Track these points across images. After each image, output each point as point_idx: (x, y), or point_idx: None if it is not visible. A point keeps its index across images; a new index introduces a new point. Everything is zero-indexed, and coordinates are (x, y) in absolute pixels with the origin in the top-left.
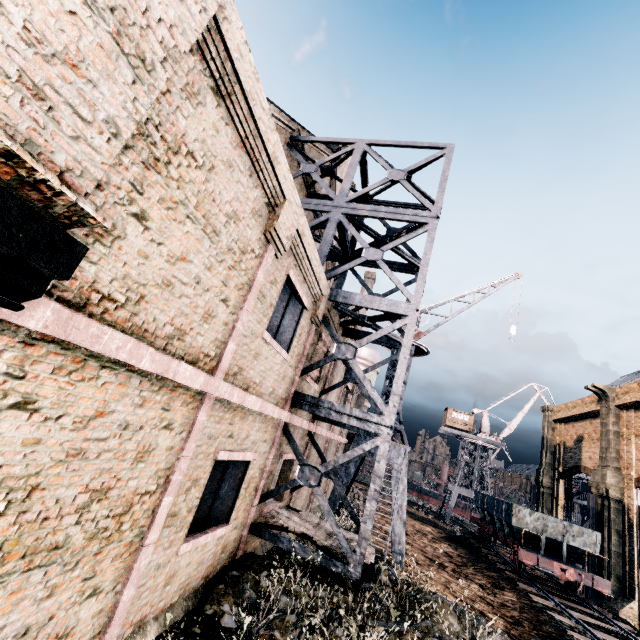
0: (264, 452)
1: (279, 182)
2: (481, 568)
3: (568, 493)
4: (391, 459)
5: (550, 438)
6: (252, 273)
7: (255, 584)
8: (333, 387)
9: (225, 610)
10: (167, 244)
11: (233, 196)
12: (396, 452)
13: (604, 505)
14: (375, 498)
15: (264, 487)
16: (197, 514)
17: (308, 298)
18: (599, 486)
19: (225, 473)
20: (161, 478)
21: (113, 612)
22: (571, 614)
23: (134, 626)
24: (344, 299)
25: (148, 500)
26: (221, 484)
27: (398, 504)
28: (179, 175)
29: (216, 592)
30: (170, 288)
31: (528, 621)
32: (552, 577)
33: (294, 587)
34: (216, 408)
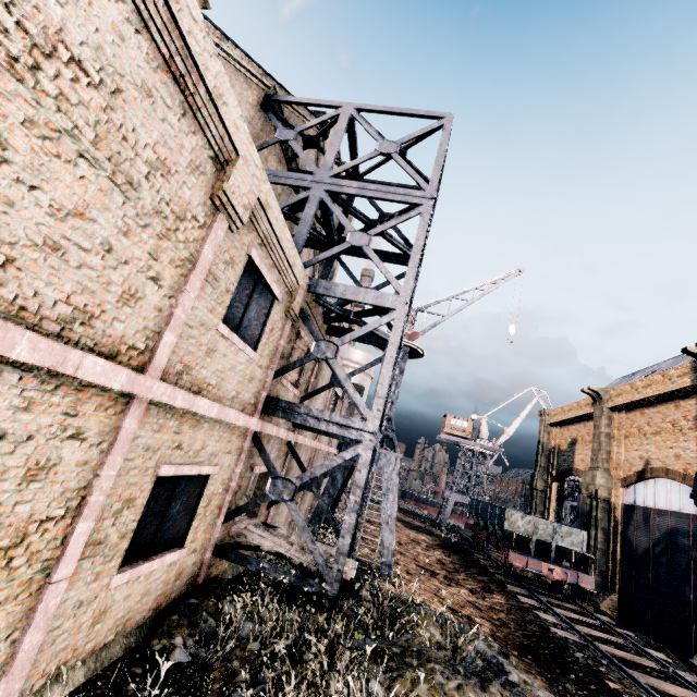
0: (229, 465)
1: (227, 130)
2: (472, 573)
3: (560, 495)
4: (381, 468)
5: (546, 442)
6: (196, 247)
7: (216, 611)
8: (316, 392)
9: (177, 644)
10: (47, 190)
11: (157, 139)
12: (387, 461)
13: (593, 505)
14: (355, 510)
15: (231, 504)
16: (138, 539)
17: (280, 287)
18: (589, 487)
19: (175, 491)
20: (72, 500)
21: (10, 665)
22: (556, 612)
23: (48, 676)
24: (325, 290)
25: (53, 528)
26: (170, 503)
27: (388, 515)
28: (58, 91)
29: (167, 624)
30: (60, 253)
31: (514, 622)
32: (540, 577)
33: (261, 611)
34: (153, 414)
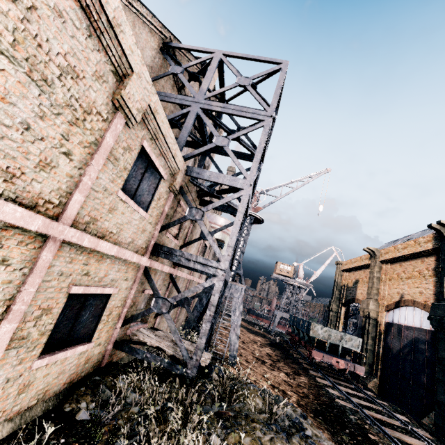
0: (126, 288)
1: (124, 52)
2: (288, 362)
3: (346, 315)
4: (232, 294)
5: (339, 281)
6: (100, 135)
7: (112, 385)
8: (190, 242)
9: (82, 407)
10: None
11: (68, 50)
12: (236, 289)
13: (366, 322)
14: (209, 321)
15: (128, 314)
16: (56, 336)
17: (166, 170)
18: (365, 310)
19: (84, 304)
20: None
21: None
22: (339, 388)
23: None
24: (197, 174)
25: None
26: (80, 312)
27: (235, 324)
28: None
29: (76, 393)
30: None
31: (312, 395)
32: (331, 366)
33: (143, 386)
34: (66, 250)
